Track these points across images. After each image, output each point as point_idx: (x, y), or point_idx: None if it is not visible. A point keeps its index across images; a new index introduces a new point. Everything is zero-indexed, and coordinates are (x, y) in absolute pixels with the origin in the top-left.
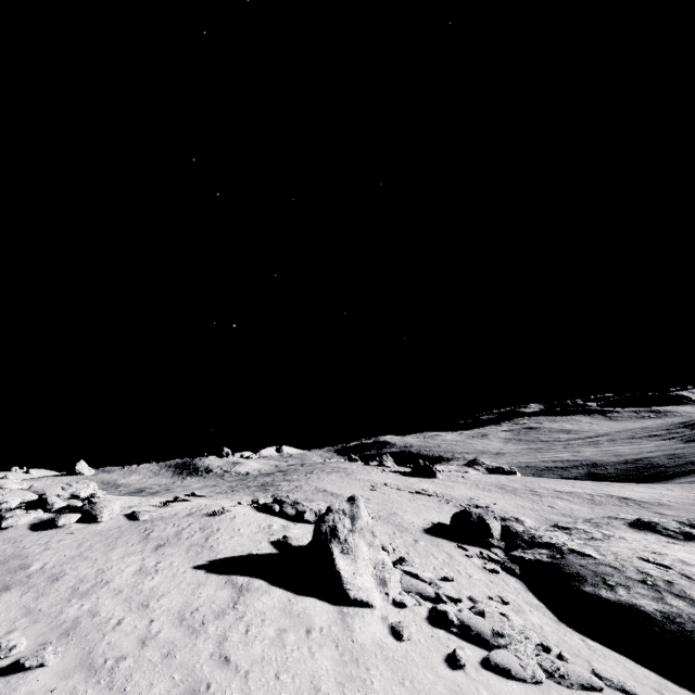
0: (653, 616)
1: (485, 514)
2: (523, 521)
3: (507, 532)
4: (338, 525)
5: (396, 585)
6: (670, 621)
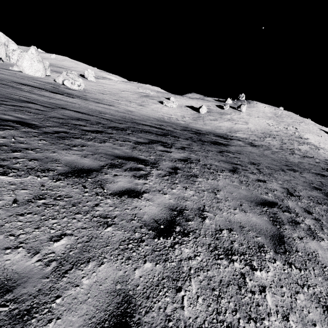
0: None
1: None
2: None
3: None
4: None
5: None
6: None
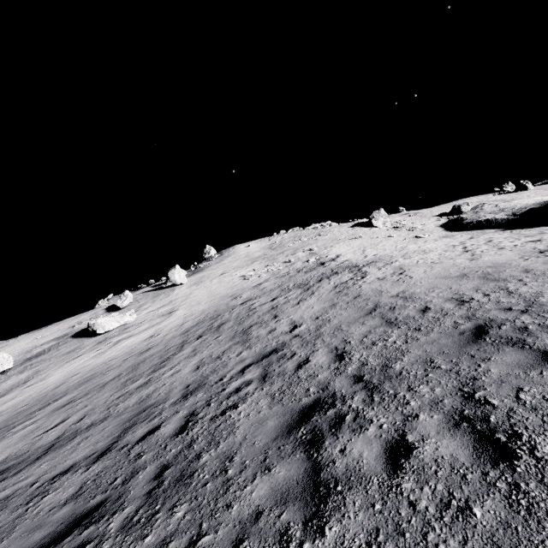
0: (459, 218)
1: (462, 204)
2: (486, 203)
3: (471, 209)
4: (374, 215)
5: (388, 224)
6: (461, 218)
